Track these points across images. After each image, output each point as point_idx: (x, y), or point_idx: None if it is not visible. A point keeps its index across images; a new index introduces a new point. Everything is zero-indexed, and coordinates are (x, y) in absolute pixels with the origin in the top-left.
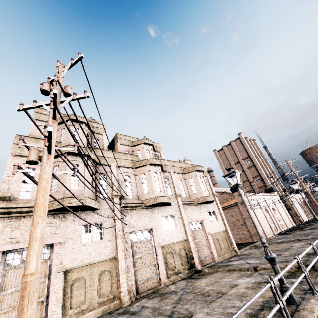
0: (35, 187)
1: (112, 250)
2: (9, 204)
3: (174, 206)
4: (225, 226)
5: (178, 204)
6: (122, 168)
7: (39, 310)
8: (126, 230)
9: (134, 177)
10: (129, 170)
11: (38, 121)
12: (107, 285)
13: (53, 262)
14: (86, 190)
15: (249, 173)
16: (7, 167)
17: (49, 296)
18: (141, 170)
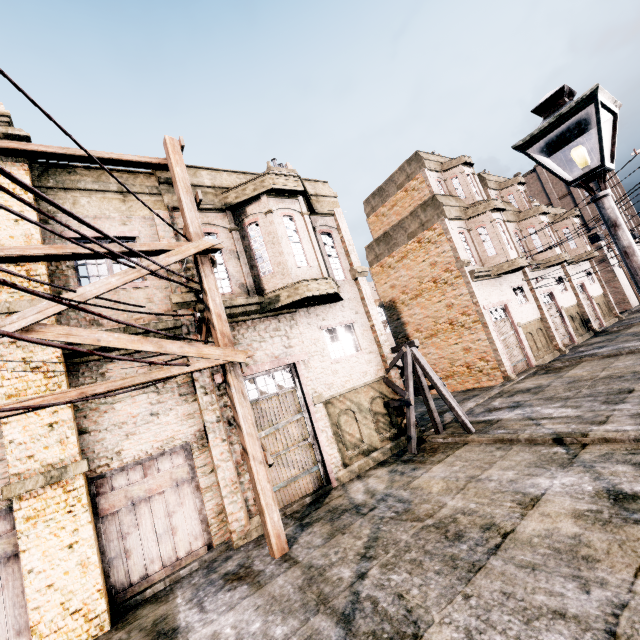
0: (473, 253)
1: (537, 312)
2: (478, 269)
3: (558, 267)
4: (604, 289)
5: (561, 265)
6: (509, 223)
7: (520, 352)
8: (539, 293)
9: (520, 234)
10: (514, 225)
11: (429, 172)
12: (543, 340)
13: (513, 319)
14: (518, 250)
15: (589, 212)
16: (450, 234)
17: (523, 343)
18: (528, 223)
